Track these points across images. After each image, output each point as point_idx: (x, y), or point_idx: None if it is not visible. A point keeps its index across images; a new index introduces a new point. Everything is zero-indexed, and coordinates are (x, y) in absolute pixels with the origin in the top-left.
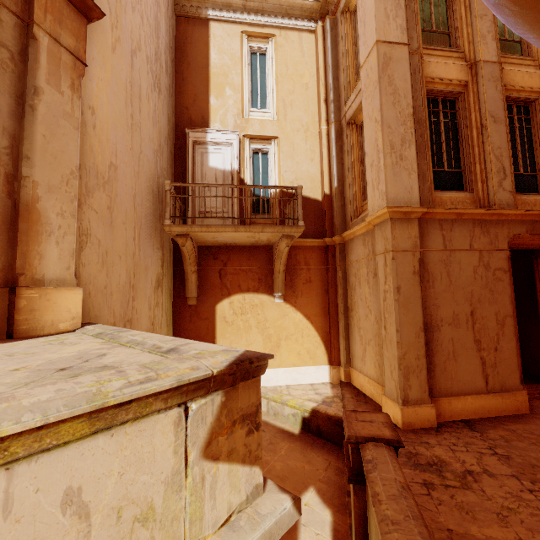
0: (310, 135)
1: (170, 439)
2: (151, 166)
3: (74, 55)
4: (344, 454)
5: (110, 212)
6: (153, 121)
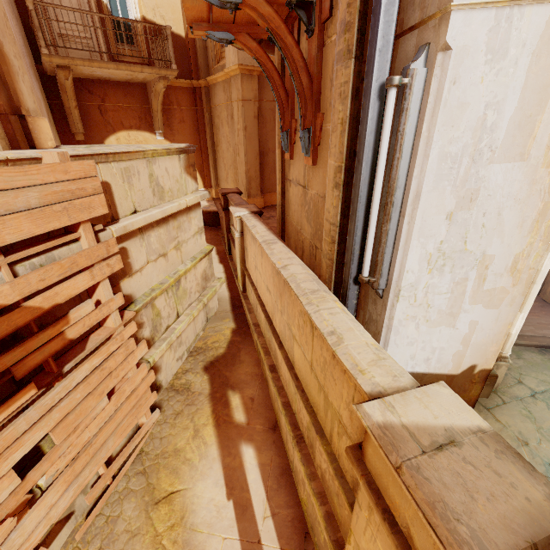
0: None
1: (178, 164)
2: None
3: None
4: (219, 228)
5: None
6: None
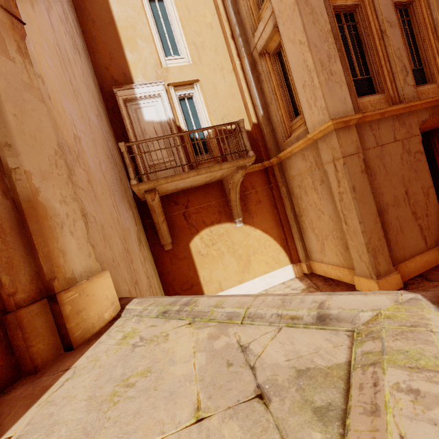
0: (226, 72)
1: None
2: (99, 132)
3: (7, 10)
4: None
5: (91, 185)
6: (85, 85)
